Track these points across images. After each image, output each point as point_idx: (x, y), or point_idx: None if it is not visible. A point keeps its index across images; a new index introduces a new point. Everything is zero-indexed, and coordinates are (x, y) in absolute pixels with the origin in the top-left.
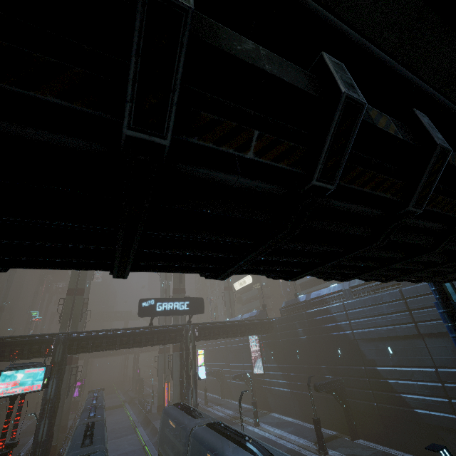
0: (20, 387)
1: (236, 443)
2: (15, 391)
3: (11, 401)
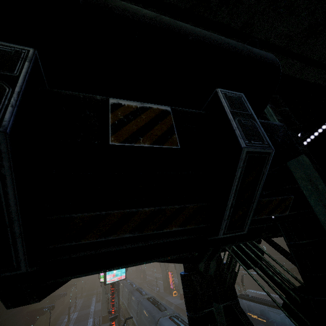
0: (116, 277)
1: (269, 306)
2: (114, 279)
3: (112, 285)
